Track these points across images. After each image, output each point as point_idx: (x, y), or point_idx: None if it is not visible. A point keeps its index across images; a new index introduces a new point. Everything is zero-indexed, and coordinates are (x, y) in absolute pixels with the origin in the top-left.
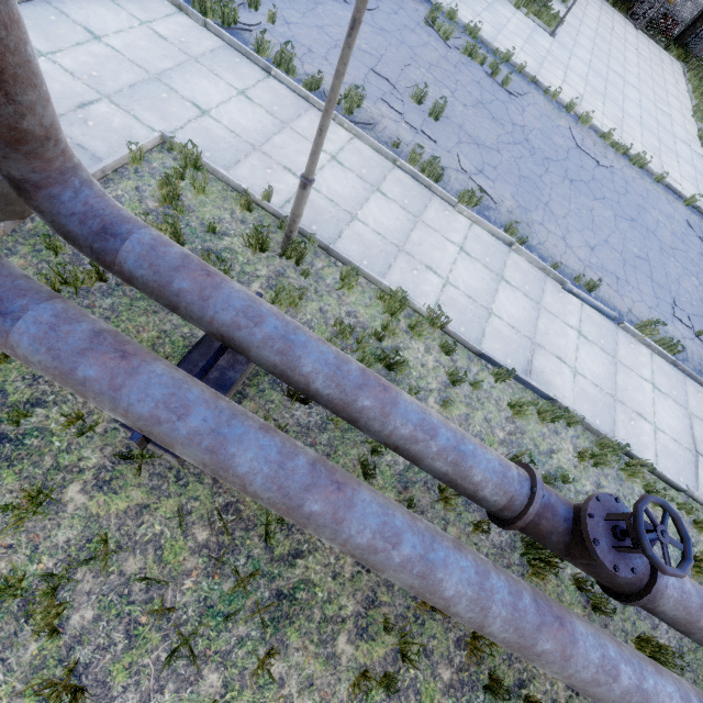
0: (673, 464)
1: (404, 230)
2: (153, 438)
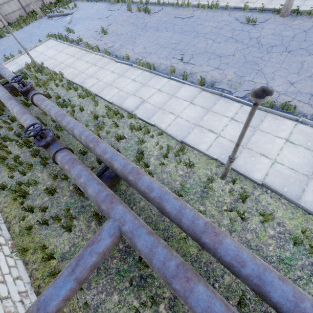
0: (118, 98)
1: (73, 62)
2: None
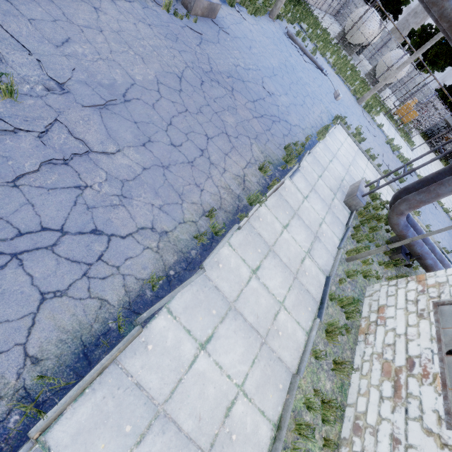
0: None
1: None
2: (423, 257)
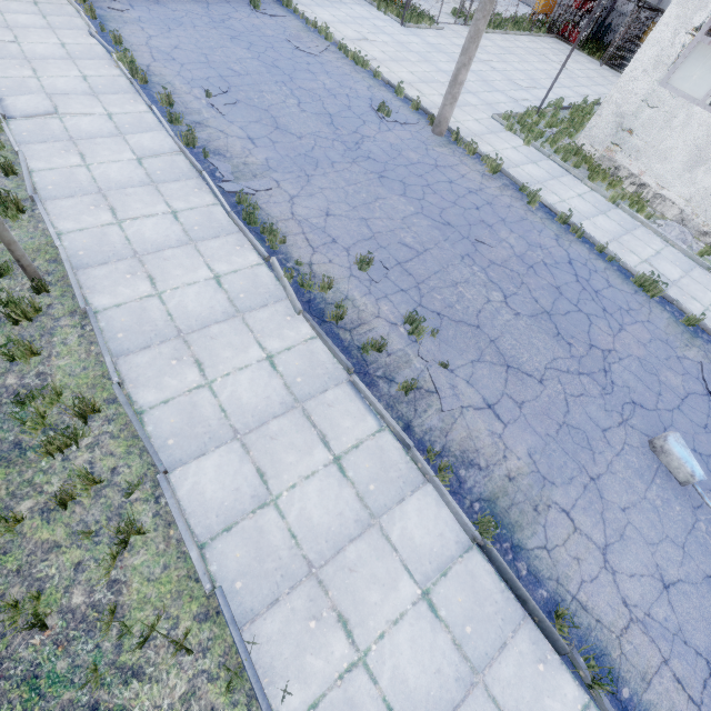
0: (14, 86)
1: None
2: None
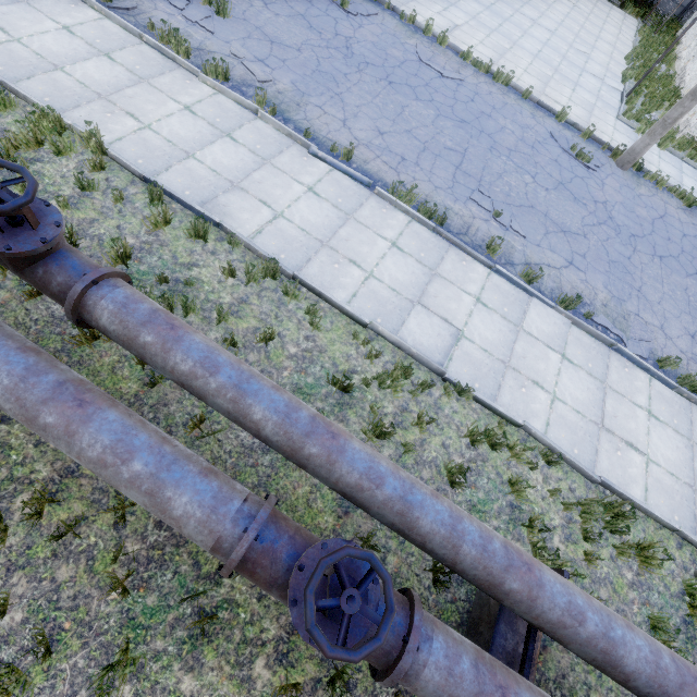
0: (376, 307)
1: (119, 85)
2: None
